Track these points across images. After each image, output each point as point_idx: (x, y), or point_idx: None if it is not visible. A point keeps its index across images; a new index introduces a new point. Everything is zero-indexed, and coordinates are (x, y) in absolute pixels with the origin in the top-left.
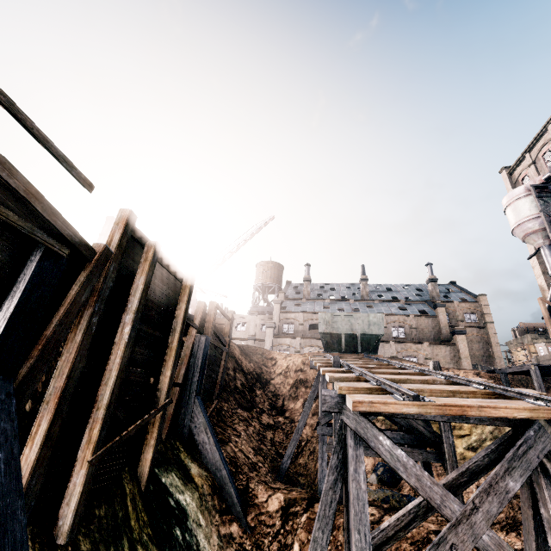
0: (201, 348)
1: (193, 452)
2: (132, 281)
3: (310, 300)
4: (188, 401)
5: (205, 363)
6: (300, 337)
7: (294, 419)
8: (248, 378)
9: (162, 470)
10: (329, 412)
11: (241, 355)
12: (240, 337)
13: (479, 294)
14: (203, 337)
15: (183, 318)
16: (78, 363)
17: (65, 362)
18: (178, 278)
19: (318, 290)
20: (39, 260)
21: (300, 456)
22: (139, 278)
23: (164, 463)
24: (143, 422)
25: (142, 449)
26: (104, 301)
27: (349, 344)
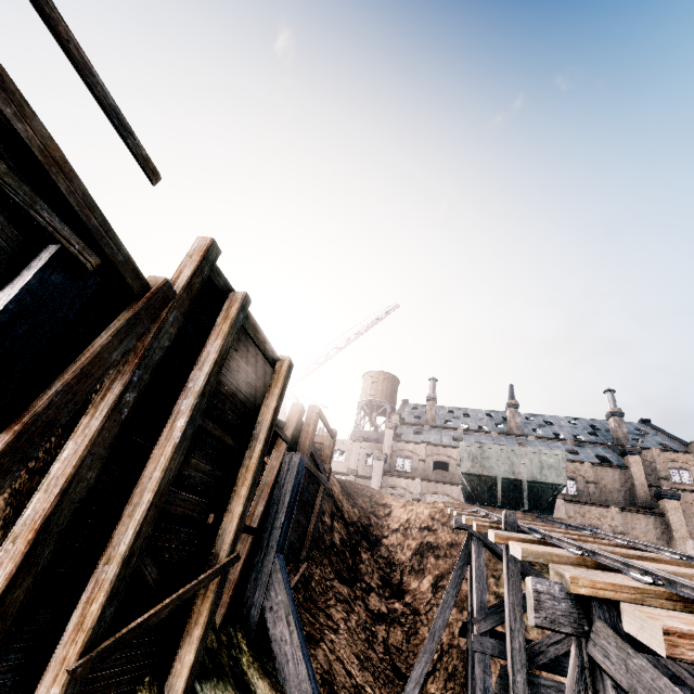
0: (292, 473)
1: (262, 655)
2: (200, 349)
3: (435, 428)
4: (264, 561)
5: (295, 499)
6: (421, 479)
7: (418, 609)
8: (350, 531)
9: (207, 688)
10: (492, 611)
11: (342, 494)
12: (337, 469)
13: (693, 441)
14: (296, 456)
15: (271, 420)
16: (86, 470)
17: (64, 465)
18: (270, 359)
19: (445, 415)
20: (42, 267)
21: (432, 680)
22: (211, 343)
23: (212, 673)
24: (186, 593)
25: (179, 642)
26: (151, 369)
27: (508, 496)
